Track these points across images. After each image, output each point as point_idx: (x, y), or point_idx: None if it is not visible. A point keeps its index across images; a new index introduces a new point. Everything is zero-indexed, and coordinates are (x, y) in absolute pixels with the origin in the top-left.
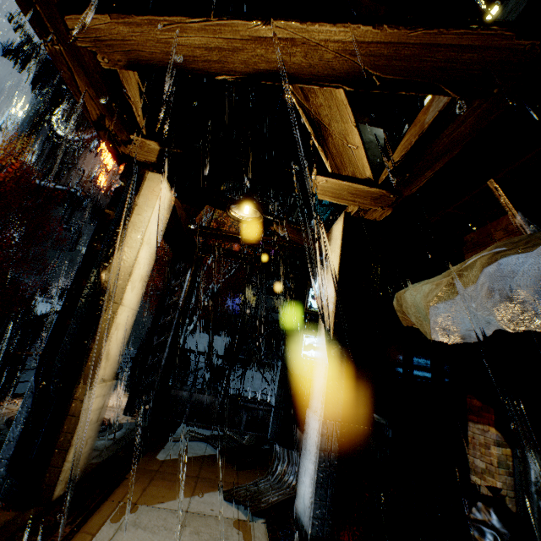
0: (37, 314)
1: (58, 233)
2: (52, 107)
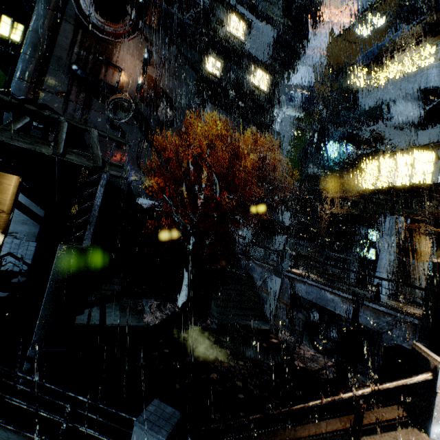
0: (144, 207)
1: (106, 130)
2: None
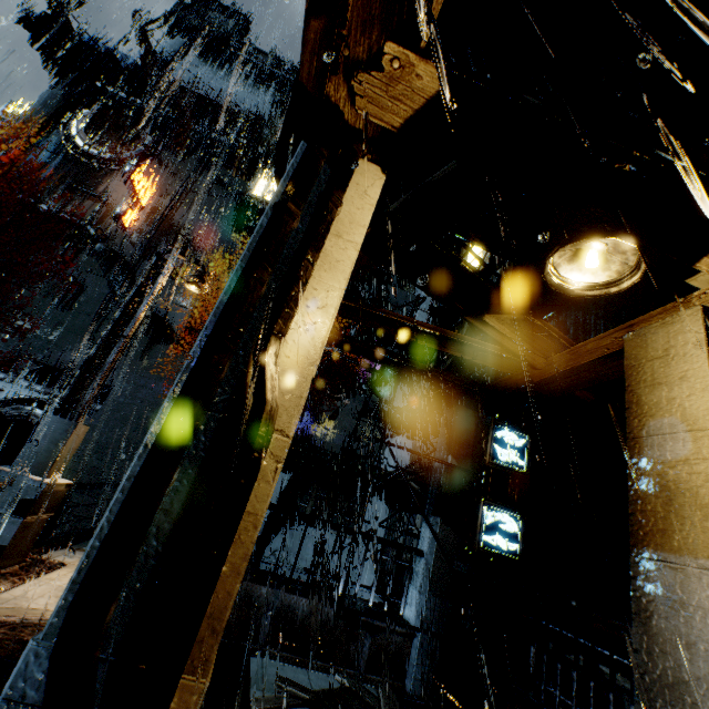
0: None
1: (48, 281)
2: (76, 107)
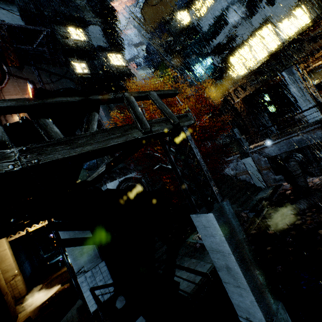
0: (114, 189)
1: None
2: None
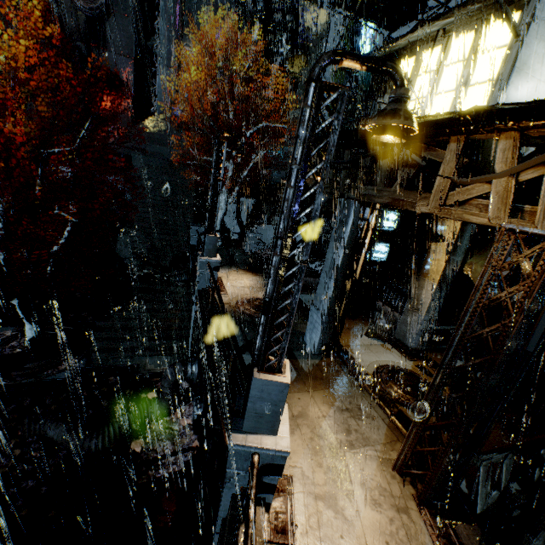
0: (59, 178)
1: None
2: None
